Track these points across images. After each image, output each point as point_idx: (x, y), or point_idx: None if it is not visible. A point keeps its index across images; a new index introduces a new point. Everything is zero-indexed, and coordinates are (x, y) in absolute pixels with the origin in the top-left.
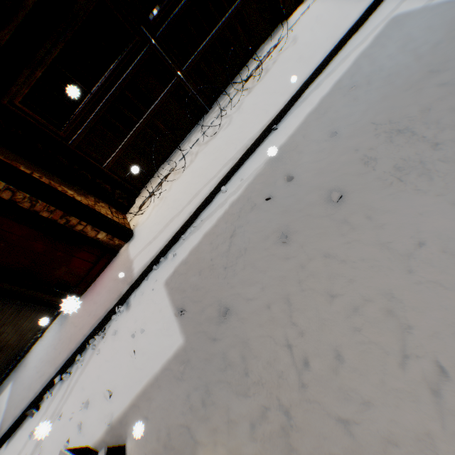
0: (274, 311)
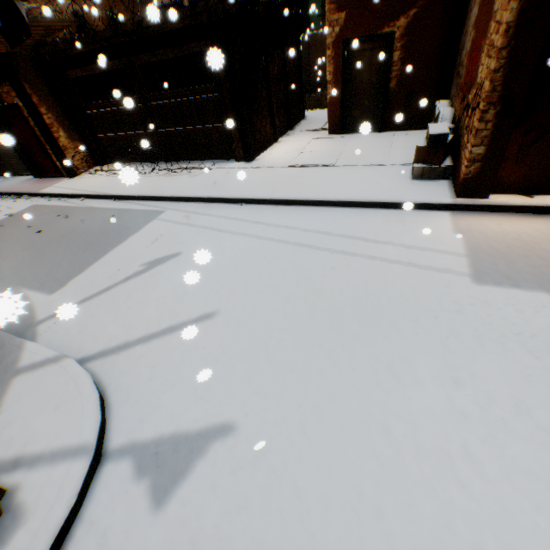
0: None
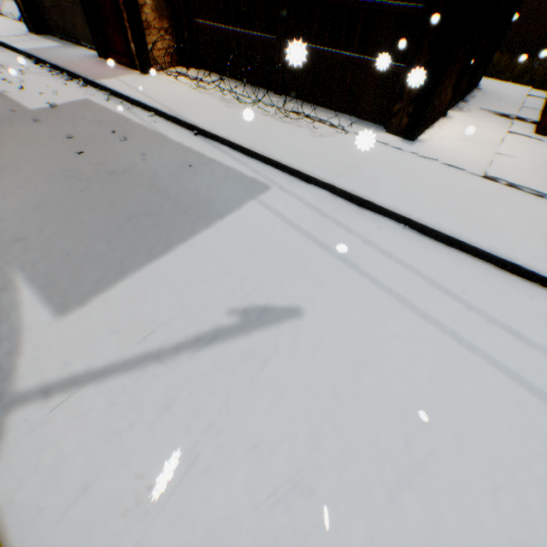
0: (22, 134)
